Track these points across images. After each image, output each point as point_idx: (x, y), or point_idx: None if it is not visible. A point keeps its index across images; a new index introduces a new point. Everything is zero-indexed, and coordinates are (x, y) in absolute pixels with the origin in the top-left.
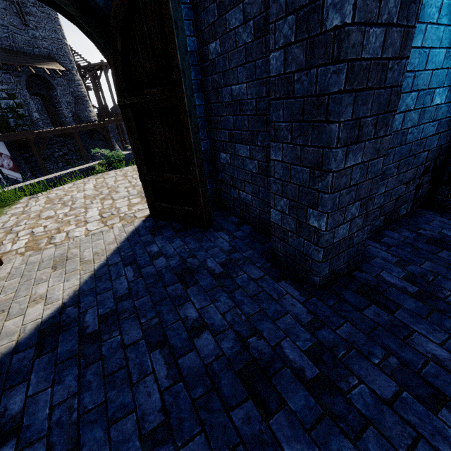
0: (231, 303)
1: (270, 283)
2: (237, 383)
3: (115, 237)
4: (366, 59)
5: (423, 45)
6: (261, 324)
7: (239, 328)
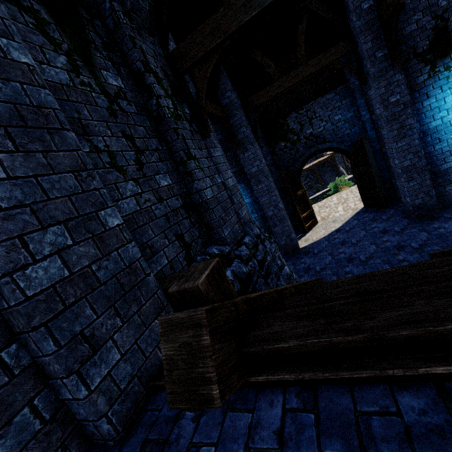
0: (385, 224)
1: (400, 219)
2: (380, 232)
3: (350, 214)
4: (405, 166)
5: (448, 144)
6: (391, 226)
7: (385, 227)
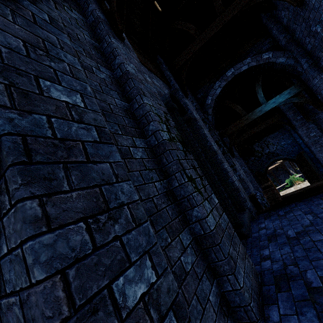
0: None
1: None
2: None
3: None
4: None
5: None
6: None
7: None
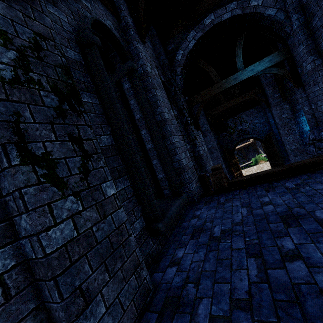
0: None
1: None
2: None
3: None
4: (293, 149)
5: None
6: None
7: None
